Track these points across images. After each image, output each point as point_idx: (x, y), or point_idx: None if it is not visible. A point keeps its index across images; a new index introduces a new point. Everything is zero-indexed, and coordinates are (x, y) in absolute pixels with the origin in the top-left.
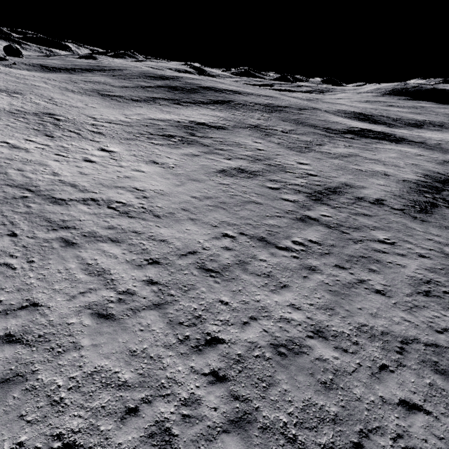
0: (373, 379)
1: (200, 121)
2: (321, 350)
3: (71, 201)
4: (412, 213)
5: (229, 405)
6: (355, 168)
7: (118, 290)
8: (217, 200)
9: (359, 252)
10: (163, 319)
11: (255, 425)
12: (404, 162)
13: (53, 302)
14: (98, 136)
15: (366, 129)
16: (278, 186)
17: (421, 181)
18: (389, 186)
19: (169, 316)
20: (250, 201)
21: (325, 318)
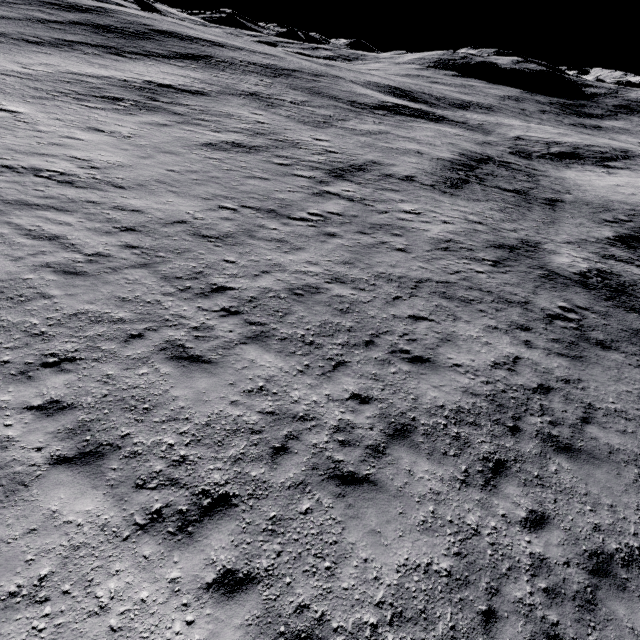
0: (387, 305)
1: (163, 81)
2: (339, 290)
3: None
4: (443, 188)
5: (245, 329)
6: (385, 146)
7: (84, 252)
8: (207, 175)
9: (383, 221)
10: (154, 275)
11: (274, 338)
12: (441, 141)
13: None
14: None
15: (401, 105)
16: (289, 162)
17: (457, 159)
18: (421, 164)
19: (162, 273)
20: (252, 177)
21: (344, 270)
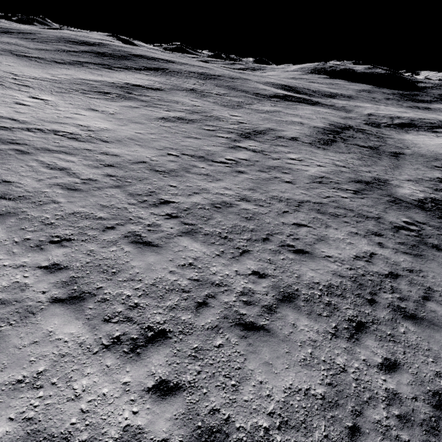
0: (278, 216)
1: (136, 83)
2: (245, 206)
3: (14, 129)
4: (318, 145)
5: (181, 227)
6: (278, 119)
7: (81, 178)
8: (160, 135)
9: (276, 164)
10: (124, 193)
11: (200, 233)
12: (316, 116)
13: (24, 181)
14: (25, 88)
15: (289, 95)
16: (214, 129)
17: (327, 127)
18: (302, 130)
19: (129, 191)
20: (189, 137)
21: (249, 193)
